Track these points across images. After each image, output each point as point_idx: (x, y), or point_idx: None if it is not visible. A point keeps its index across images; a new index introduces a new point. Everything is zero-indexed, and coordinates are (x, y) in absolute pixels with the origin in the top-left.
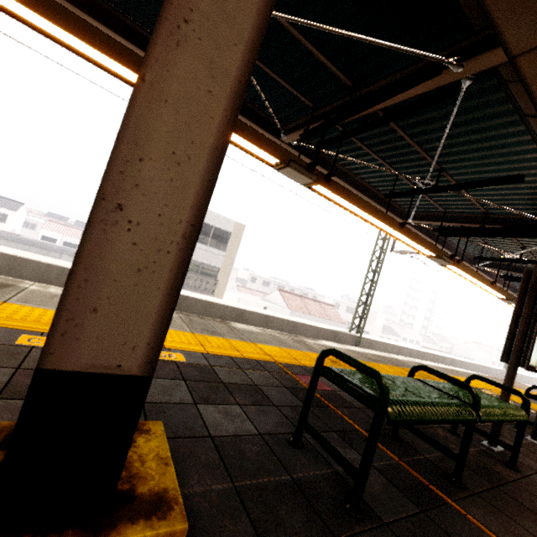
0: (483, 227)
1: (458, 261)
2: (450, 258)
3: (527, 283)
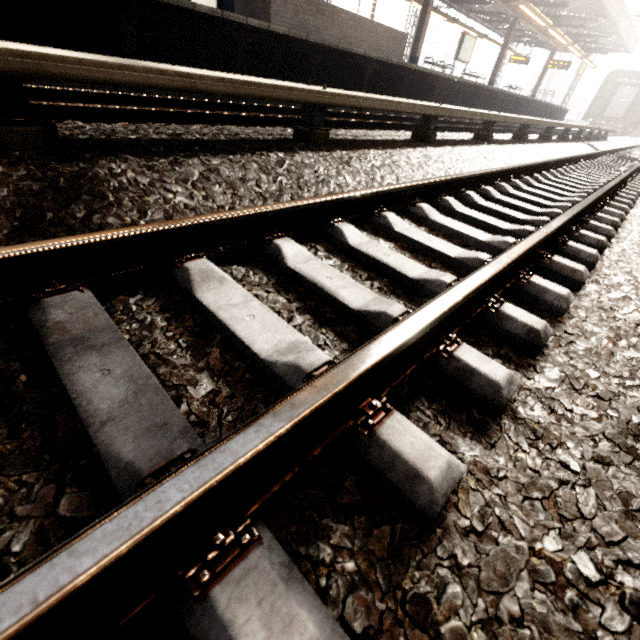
0: (467, 1)
1: (456, 20)
2: (452, 20)
3: (461, 37)
